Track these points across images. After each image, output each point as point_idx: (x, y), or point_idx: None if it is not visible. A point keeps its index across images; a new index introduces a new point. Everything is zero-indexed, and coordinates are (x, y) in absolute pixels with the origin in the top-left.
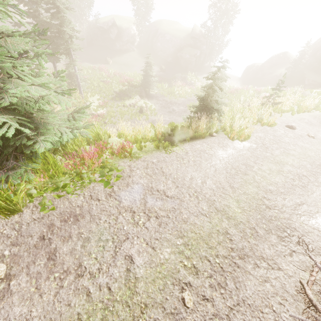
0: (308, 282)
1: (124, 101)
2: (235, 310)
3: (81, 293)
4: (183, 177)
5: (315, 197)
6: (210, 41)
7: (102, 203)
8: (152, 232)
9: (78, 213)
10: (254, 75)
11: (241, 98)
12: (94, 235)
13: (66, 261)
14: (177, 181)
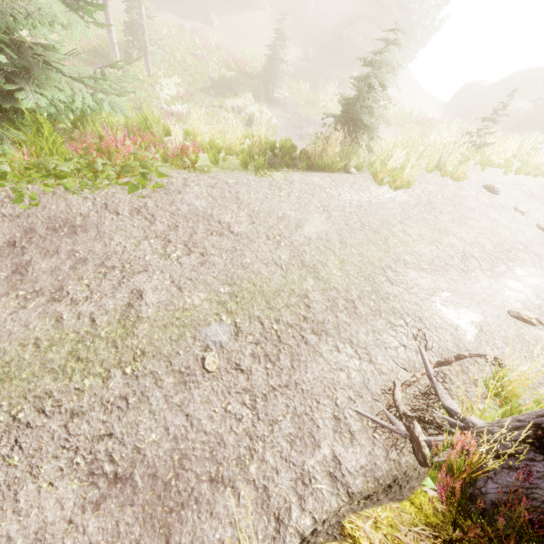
0: (404, 383)
1: (224, 98)
2: (280, 392)
3: (49, 317)
4: (269, 212)
5: (475, 289)
6: (409, 17)
7: (122, 219)
8: (186, 270)
9: (79, 224)
10: (471, 104)
11: (431, 135)
12: (95, 258)
13: (42, 280)
14: (256, 216)
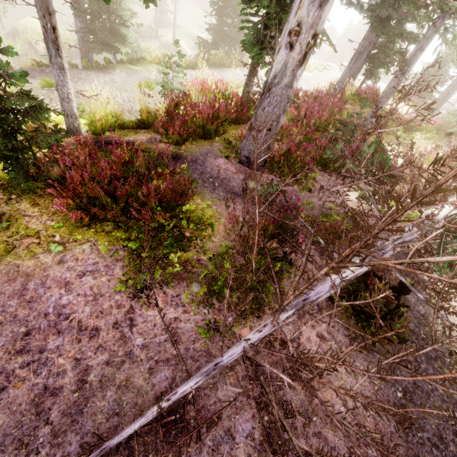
0: None
1: None
2: None
3: None
4: None
5: None
6: None
7: None
8: None
9: None
10: None
11: None
12: None
13: None
14: None
